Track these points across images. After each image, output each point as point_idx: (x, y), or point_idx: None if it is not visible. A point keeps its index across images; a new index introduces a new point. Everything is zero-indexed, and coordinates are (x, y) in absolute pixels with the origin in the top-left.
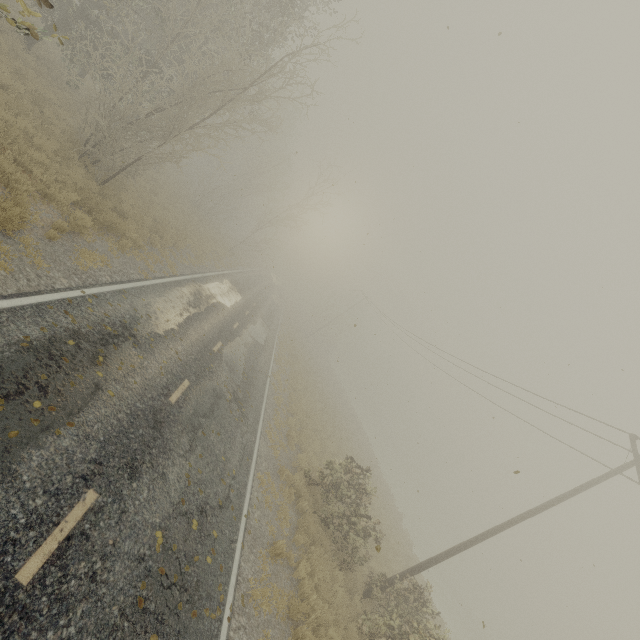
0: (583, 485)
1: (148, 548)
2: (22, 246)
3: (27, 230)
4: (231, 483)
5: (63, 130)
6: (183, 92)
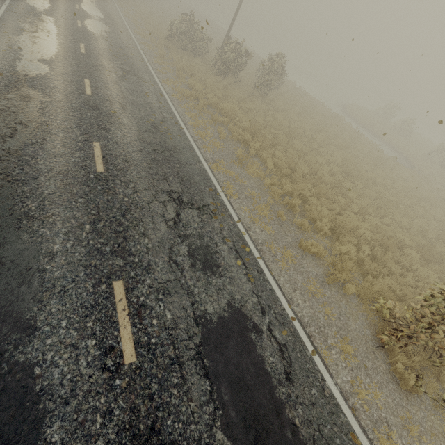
0: None
1: (109, 52)
2: None
3: None
4: (128, 44)
5: None
6: None
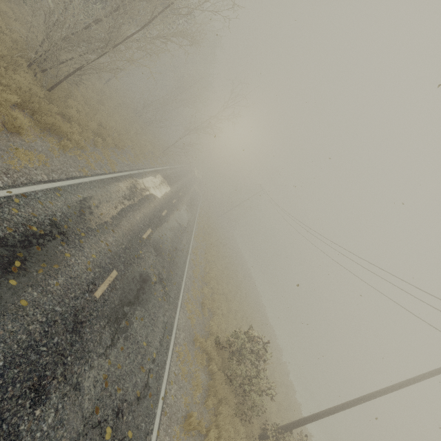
0: None
1: None
2: None
3: None
4: (151, 367)
5: (15, 40)
6: (118, 4)
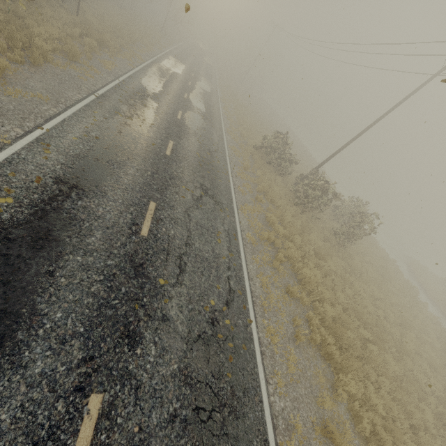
0: (413, 91)
1: (196, 156)
2: (86, 66)
3: (80, 58)
4: (217, 146)
5: None
6: None
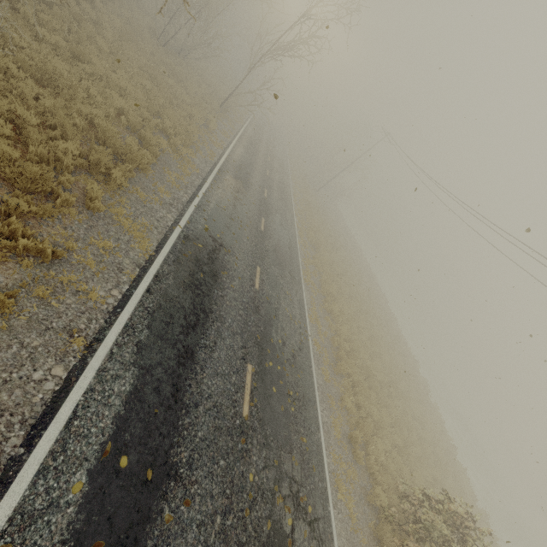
0: None
1: None
2: None
3: None
4: None
5: None
6: None
